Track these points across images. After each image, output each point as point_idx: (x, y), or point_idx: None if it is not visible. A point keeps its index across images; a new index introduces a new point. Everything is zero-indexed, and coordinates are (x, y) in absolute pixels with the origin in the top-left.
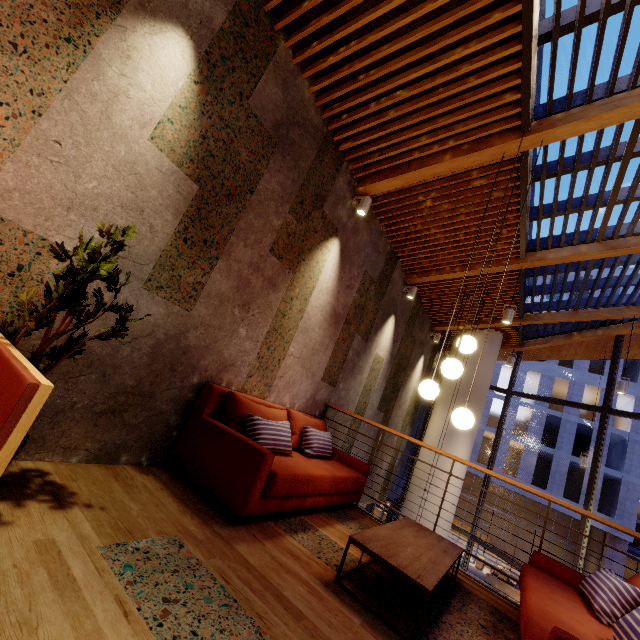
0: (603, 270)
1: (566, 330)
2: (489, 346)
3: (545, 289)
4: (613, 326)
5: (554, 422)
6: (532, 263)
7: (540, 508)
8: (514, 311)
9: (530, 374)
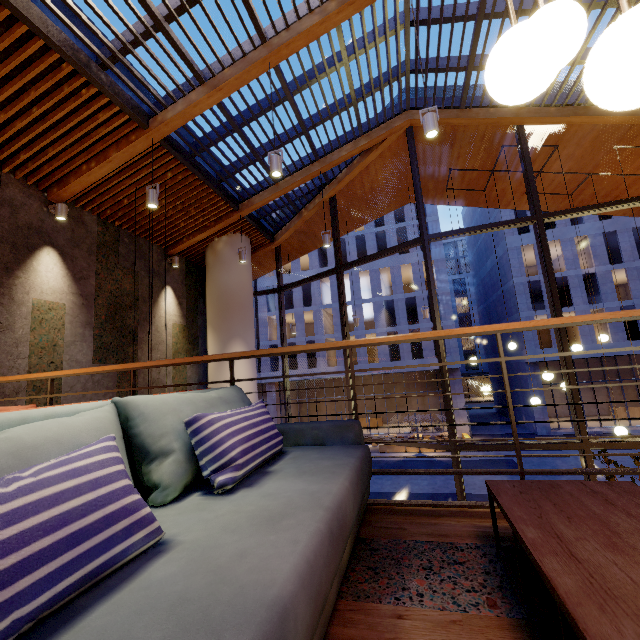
0: (248, 124)
1: (295, 210)
2: (233, 251)
3: (232, 168)
4: (323, 191)
5: (393, 306)
6: (159, 130)
7: (403, 376)
8: (156, 190)
9: (363, 274)
